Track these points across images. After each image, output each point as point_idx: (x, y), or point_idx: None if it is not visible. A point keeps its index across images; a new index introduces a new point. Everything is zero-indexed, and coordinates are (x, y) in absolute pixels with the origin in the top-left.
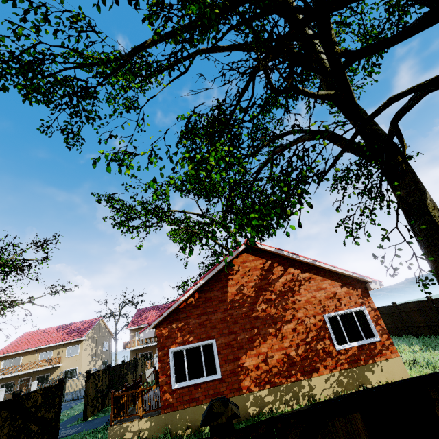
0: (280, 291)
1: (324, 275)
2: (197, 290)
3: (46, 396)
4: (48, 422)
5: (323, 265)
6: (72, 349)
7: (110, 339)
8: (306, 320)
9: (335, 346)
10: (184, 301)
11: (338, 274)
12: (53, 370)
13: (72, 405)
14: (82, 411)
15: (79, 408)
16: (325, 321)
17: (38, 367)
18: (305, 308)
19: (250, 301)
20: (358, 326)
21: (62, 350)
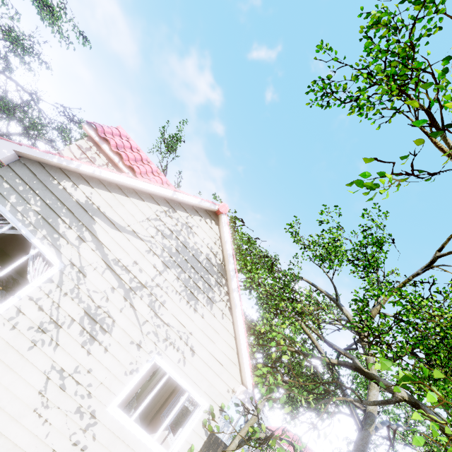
0: None
1: None
2: None
3: None
4: None
5: None
6: None
7: None
8: None
9: None
10: None
11: None
12: None
13: None
14: None
15: None
16: None
17: None
18: None
19: None
20: None
21: None
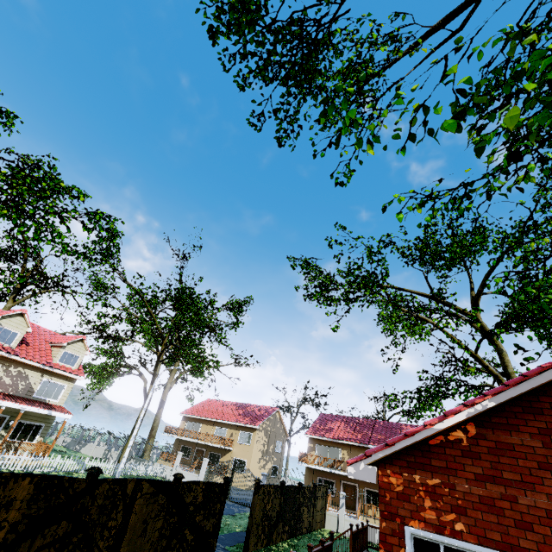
0: None
1: None
2: (474, 418)
3: (207, 496)
4: (204, 534)
5: None
6: (244, 435)
7: (284, 440)
8: None
9: None
10: (441, 432)
11: None
12: (224, 451)
13: (235, 511)
14: (244, 530)
15: (241, 522)
16: None
17: (212, 442)
18: None
19: None
20: None
21: (235, 432)
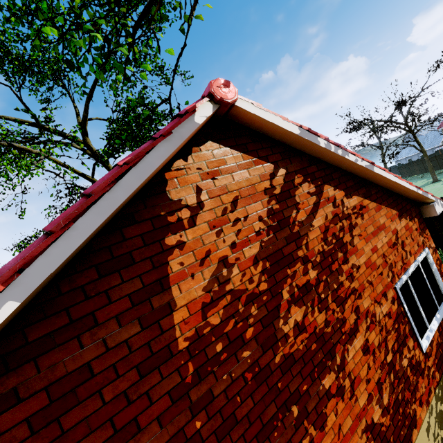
0: (322, 255)
1: (377, 197)
2: None
3: None
4: None
5: (384, 174)
6: None
7: None
8: (377, 312)
9: (422, 346)
10: None
11: (391, 193)
12: None
13: None
14: None
15: None
16: (399, 298)
17: None
18: (370, 282)
19: (258, 314)
20: (429, 288)
21: None
